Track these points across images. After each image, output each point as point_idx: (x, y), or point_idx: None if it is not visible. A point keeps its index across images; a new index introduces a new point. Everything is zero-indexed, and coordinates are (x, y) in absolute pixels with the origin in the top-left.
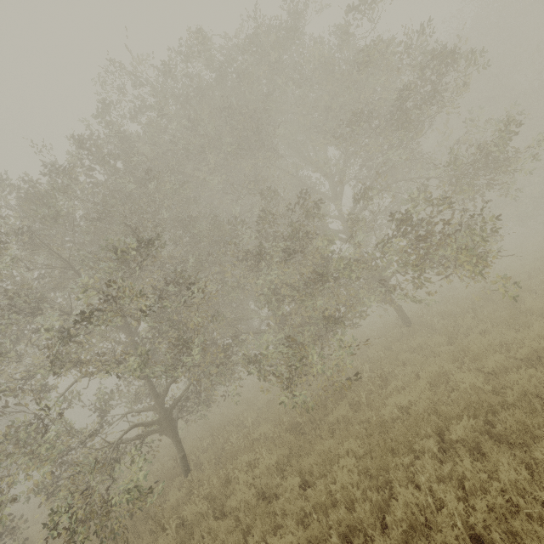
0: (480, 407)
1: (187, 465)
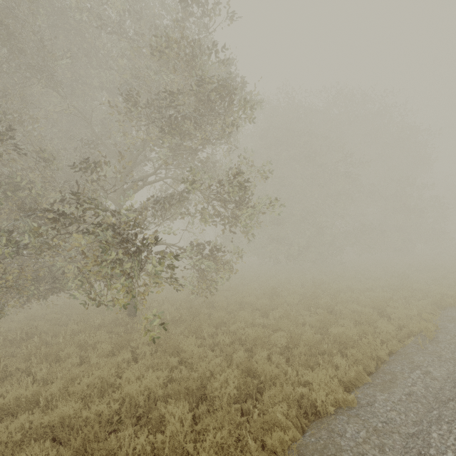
0: None
1: None
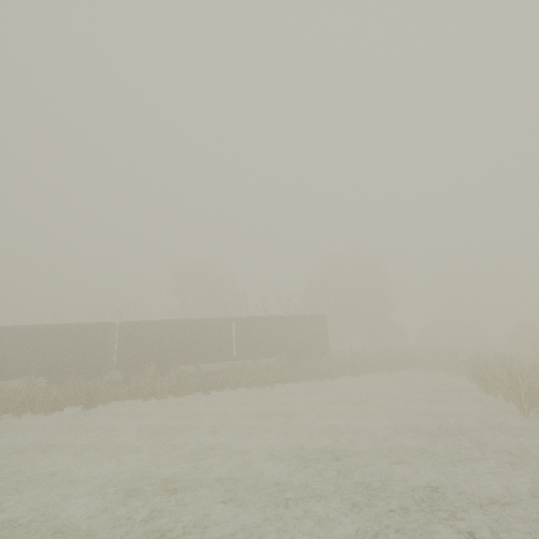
0: None
1: None
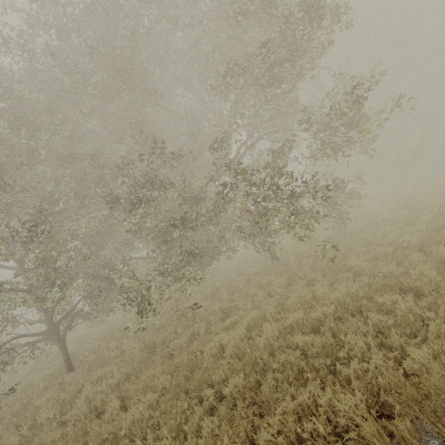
0: (258, 365)
1: (70, 366)
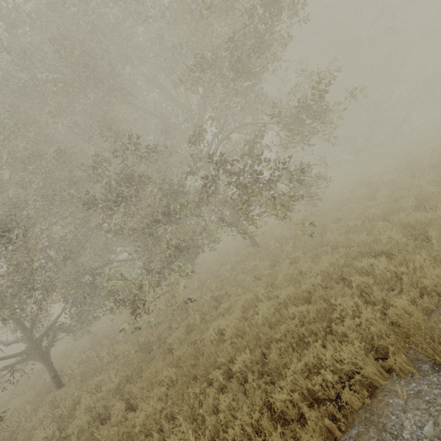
0: (261, 340)
1: (58, 382)
